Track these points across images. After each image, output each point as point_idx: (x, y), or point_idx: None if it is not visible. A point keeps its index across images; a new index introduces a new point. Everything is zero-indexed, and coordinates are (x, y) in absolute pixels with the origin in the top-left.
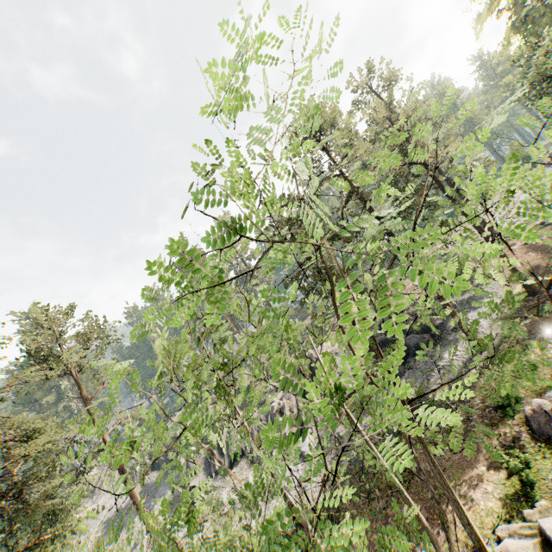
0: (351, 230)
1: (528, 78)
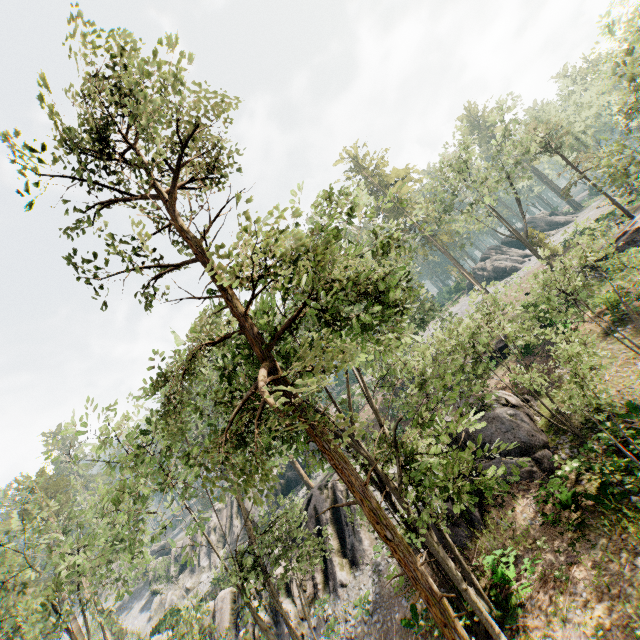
0: None
1: None
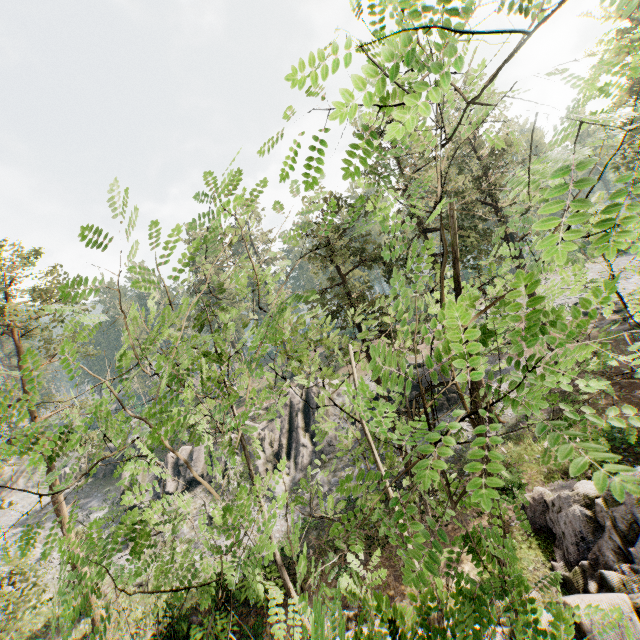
0: (398, 258)
1: (635, 146)
